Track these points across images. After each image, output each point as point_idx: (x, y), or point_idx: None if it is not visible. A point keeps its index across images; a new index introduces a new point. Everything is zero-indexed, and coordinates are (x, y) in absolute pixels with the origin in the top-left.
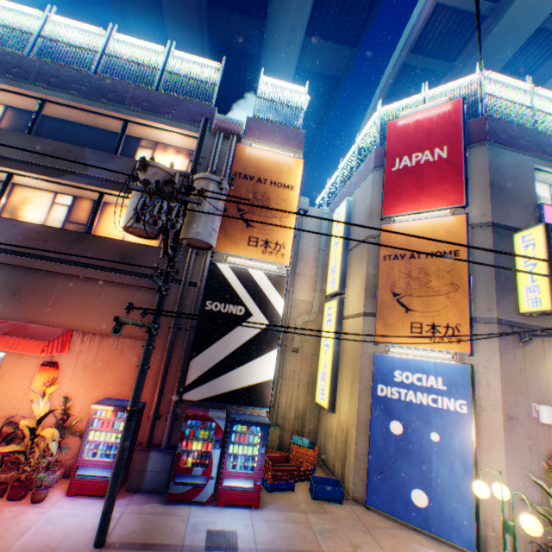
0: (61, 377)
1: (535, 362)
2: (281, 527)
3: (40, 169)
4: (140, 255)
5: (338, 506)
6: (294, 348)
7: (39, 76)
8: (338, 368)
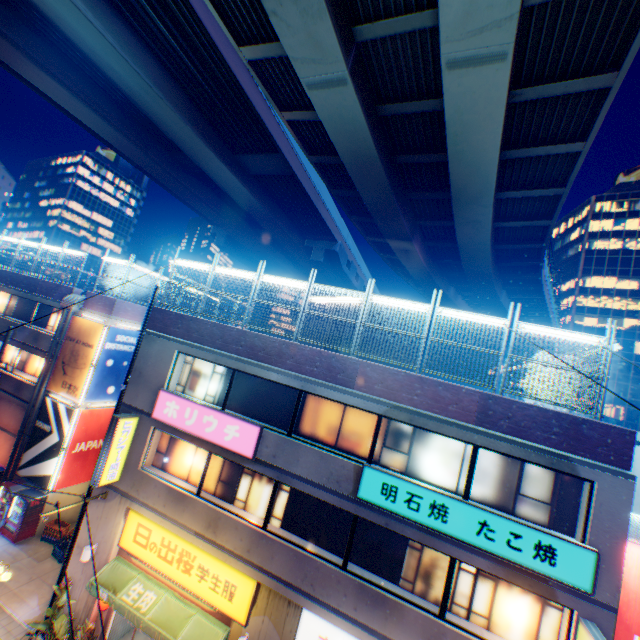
0: None
1: (110, 516)
2: (3, 555)
3: (2, 336)
4: (24, 387)
5: (54, 562)
6: None
7: (12, 281)
8: None
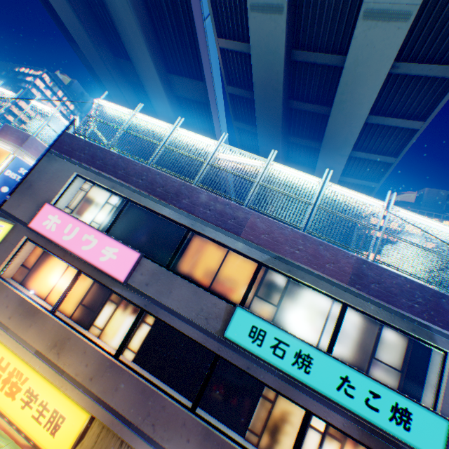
0: None
1: None
2: None
3: None
4: None
5: None
6: None
7: None
8: None
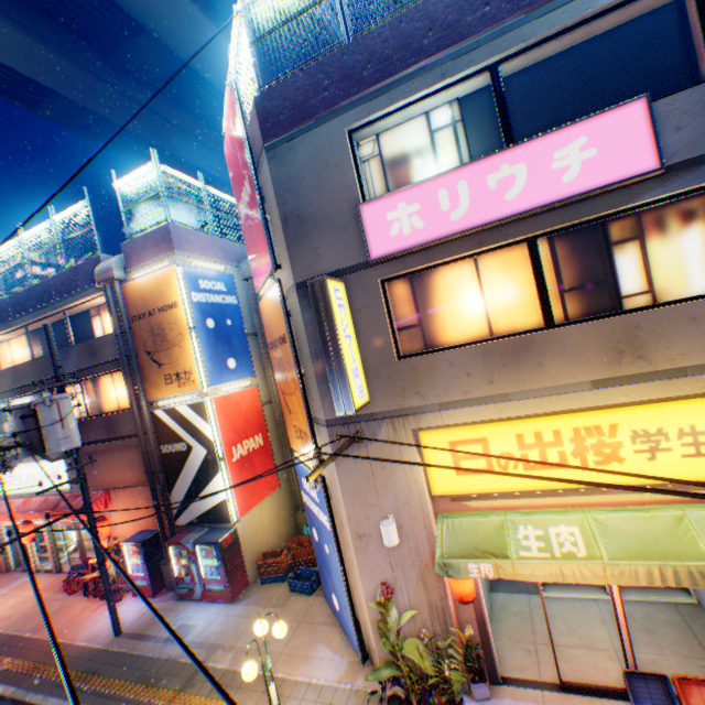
0: (119, 520)
1: (388, 462)
2: (230, 622)
3: (47, 383)
4: (116, 423)
5: (302, 599)
6: None
7: (14, 310)
8: None
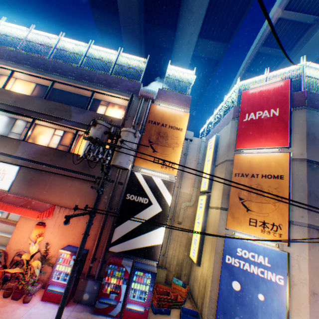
0: (47, 230)
1: None
2: None
3: (48, 117)
4: (93, 165)
5: None
6: (179, 222)
7: (52, 68)
8: (204, 238)
